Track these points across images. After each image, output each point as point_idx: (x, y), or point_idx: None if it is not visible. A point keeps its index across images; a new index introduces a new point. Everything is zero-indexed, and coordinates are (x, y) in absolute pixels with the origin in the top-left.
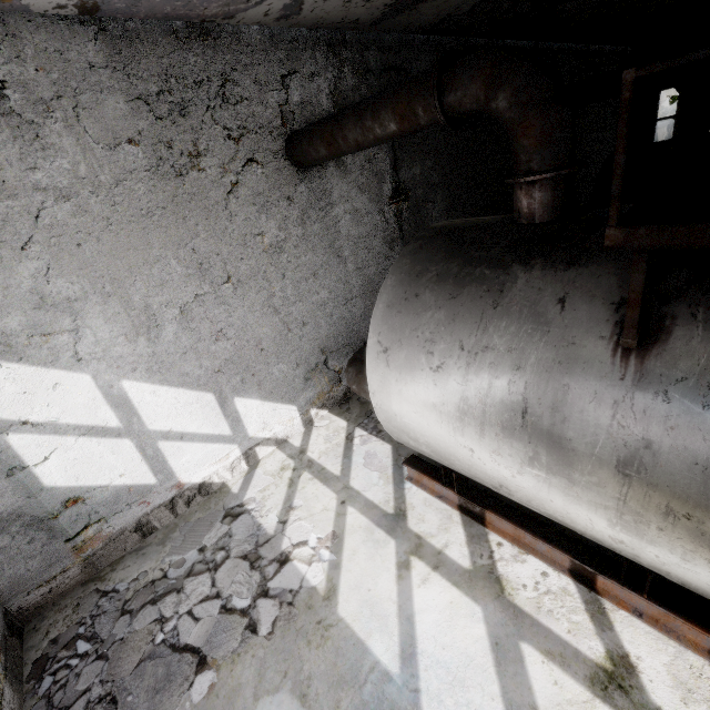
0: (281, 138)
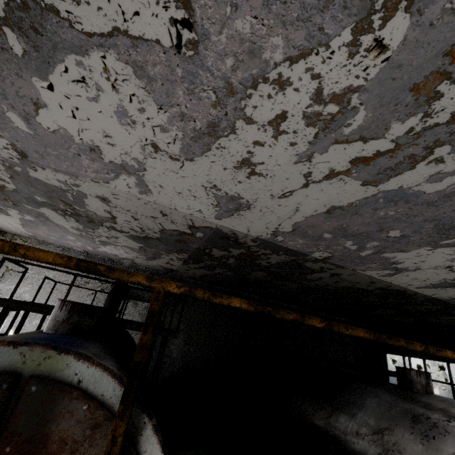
0: None
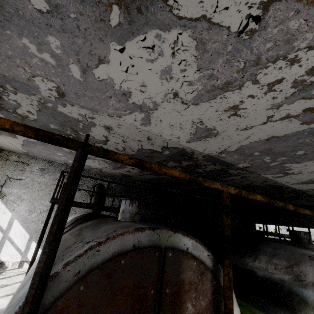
0: (90, 189)
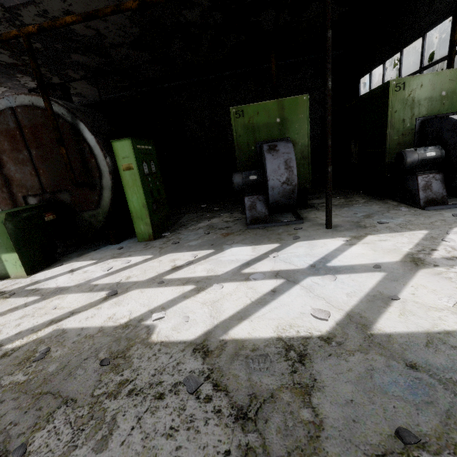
0: None
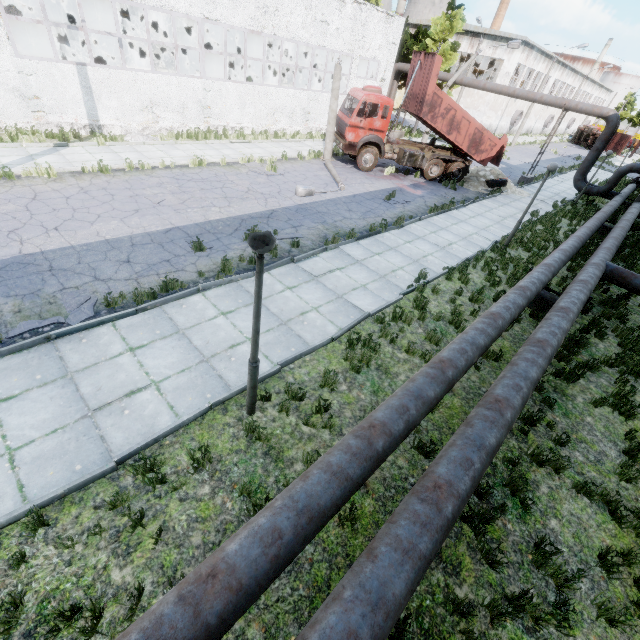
0: None
